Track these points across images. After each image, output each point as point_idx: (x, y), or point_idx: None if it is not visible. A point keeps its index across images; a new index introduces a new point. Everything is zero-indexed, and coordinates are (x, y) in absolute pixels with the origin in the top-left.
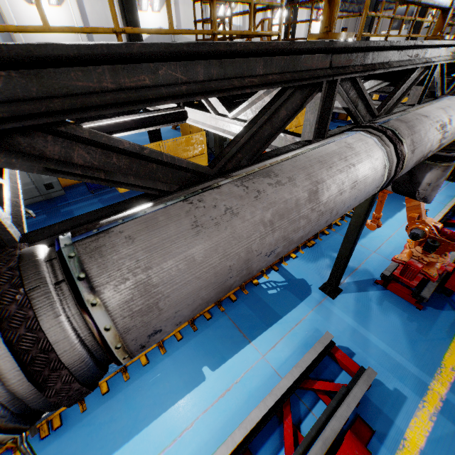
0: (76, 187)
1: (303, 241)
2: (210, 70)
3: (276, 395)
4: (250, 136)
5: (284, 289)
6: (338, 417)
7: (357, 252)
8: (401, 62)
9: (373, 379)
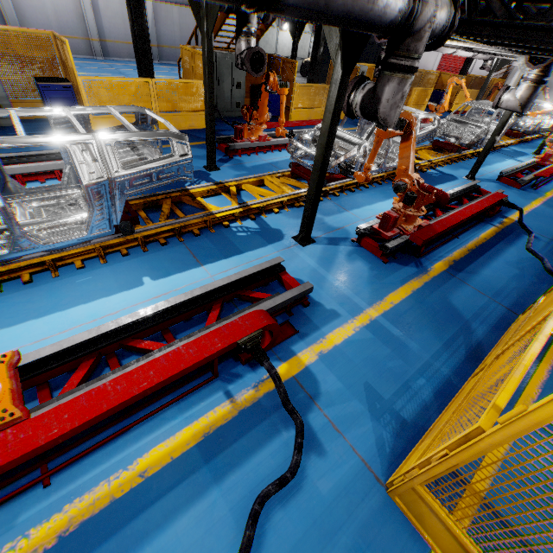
0: (37, 121)
1: None
2: None
3: (207, 289)
4: None
5: (255, 234)
6: (261, 307)
7: (346, 217)
8: None
9: (308, 289)
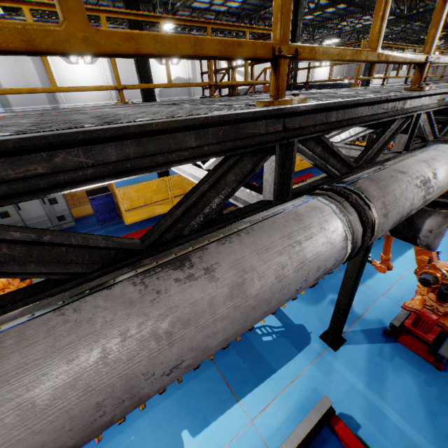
0: (87, 218)
1: (232, 339)
2: (125, 149)
3: None
4: (190, 205)
5: (281, 336)
6: None
7: (364, 294)
8: (375, 115)
9: None
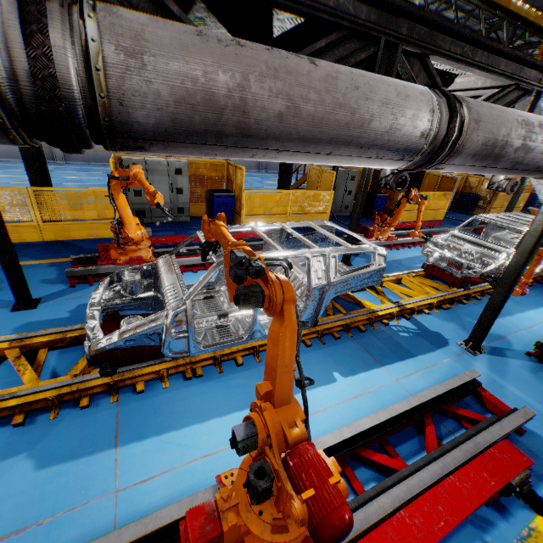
0: (199, 218)
1: (525, 157)
2: (482, 57)
3: (420, 399)
4: None
5: (417, 335)
6: (491, 432)
7: (502, 325)
8: None
9: (530, 416)
